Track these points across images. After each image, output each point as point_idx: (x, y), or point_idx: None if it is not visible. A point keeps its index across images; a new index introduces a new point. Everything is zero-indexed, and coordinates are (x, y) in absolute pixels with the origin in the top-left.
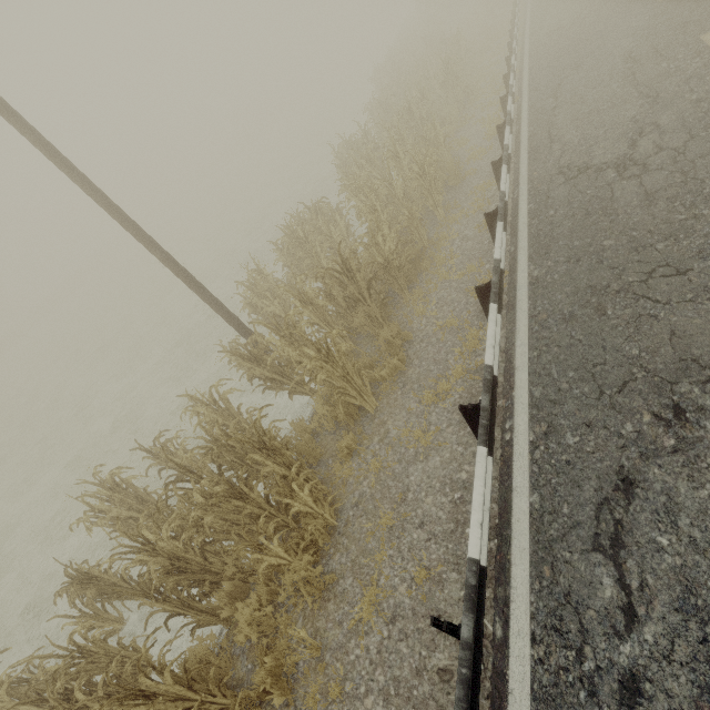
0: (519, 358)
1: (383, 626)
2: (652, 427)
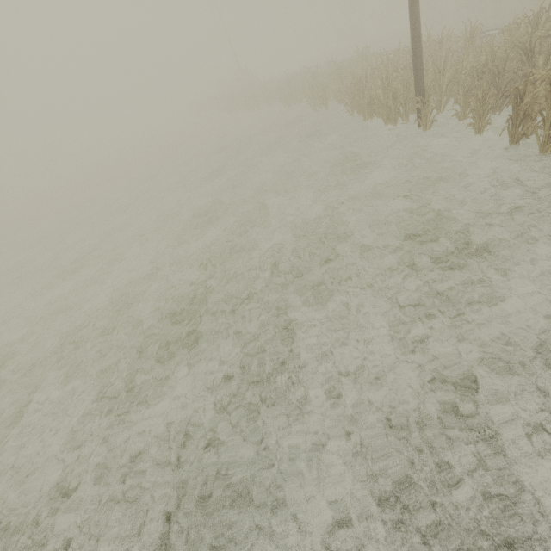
0: None
1: None
2: None
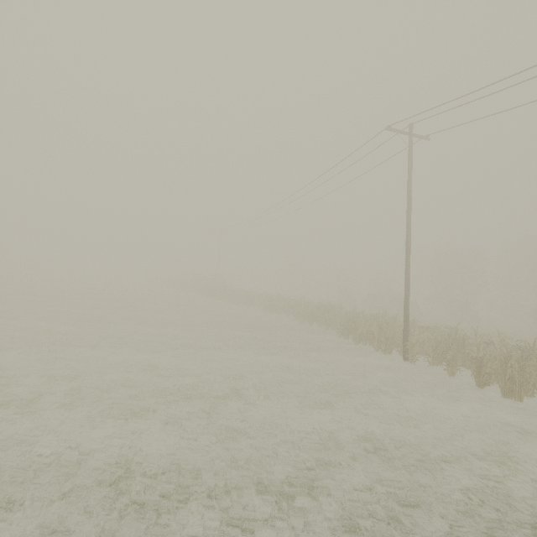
0: None
1: None
2: None
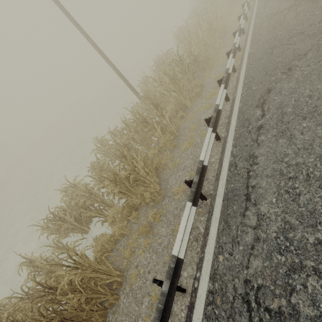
0: (241, 75)
1: (192, 148)
2: (280, 75)
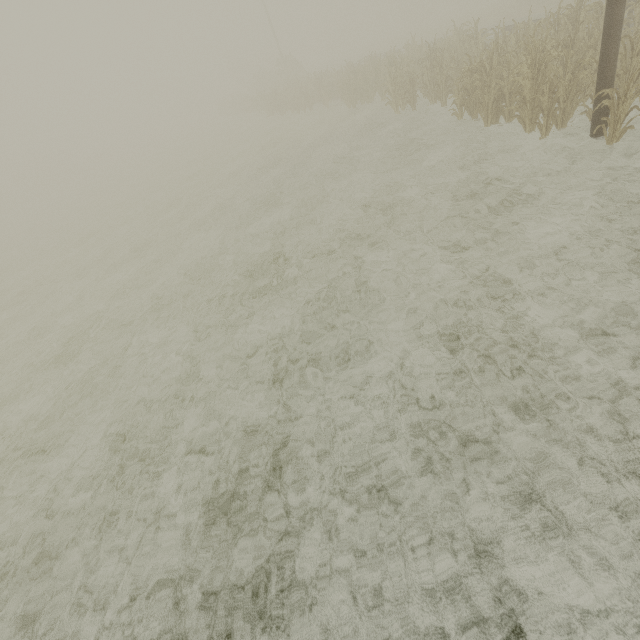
0: None
1: None
2: None
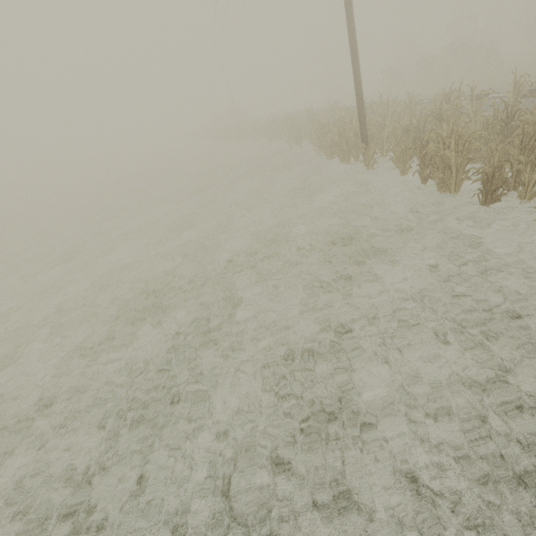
0: None
1: None
2: None
